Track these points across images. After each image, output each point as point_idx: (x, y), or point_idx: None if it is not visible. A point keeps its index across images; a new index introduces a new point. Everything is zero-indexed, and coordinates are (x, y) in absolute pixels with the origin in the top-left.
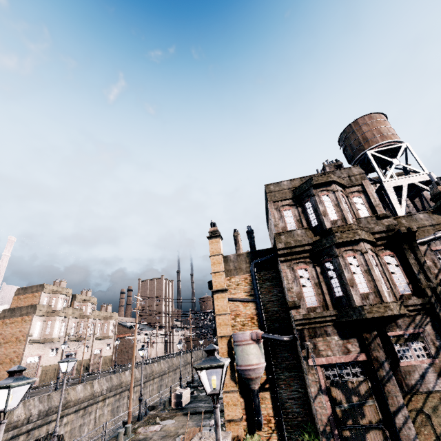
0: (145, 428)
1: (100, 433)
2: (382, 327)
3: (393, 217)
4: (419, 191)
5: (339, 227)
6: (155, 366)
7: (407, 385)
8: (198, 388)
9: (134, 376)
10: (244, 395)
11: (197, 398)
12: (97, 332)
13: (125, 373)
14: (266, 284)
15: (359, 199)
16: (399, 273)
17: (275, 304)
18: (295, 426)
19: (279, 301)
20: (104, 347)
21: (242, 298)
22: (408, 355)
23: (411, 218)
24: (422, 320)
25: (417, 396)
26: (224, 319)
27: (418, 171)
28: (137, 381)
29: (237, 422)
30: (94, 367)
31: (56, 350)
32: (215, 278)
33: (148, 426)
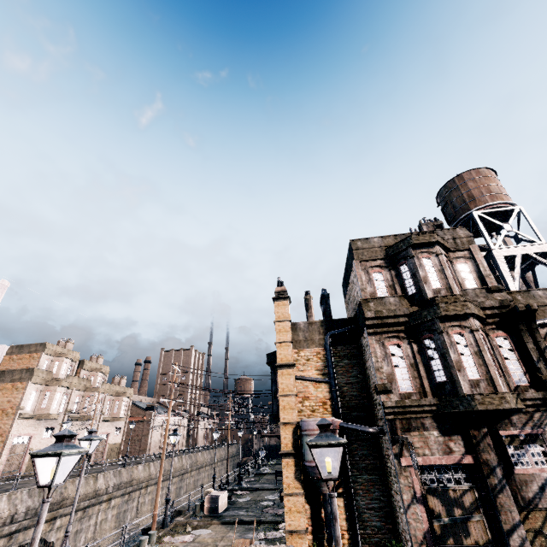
0: (173, 538)
1: (99, 545)
2: (492, 424)
3: (506, 291)
4: (532, 264)
5: (443, 298)
6: (175, 462)
7: (523, 498)
8: (235, 493)
9: (149, 472)
10: (311, 501)
11: (235, 505)
12: (105, 411)
13: (138, 467)
14: (343, 362)
15: (465, 267)
16: (513, 360)
17: (355, 388)
18: (375, 545)
19: (359, 384)
20: (112, 432)
21: (313, 376)
22: (524, 460)
23: (527, 294)
24: (542, 419)
25: (536, 513)
26: (290, 401)
27: (534, 241)
28: (152, 479)
29: (301, 535)
30: (96, 457)
31: (51, 430)
32: (280, 349)
33: (176, 536)
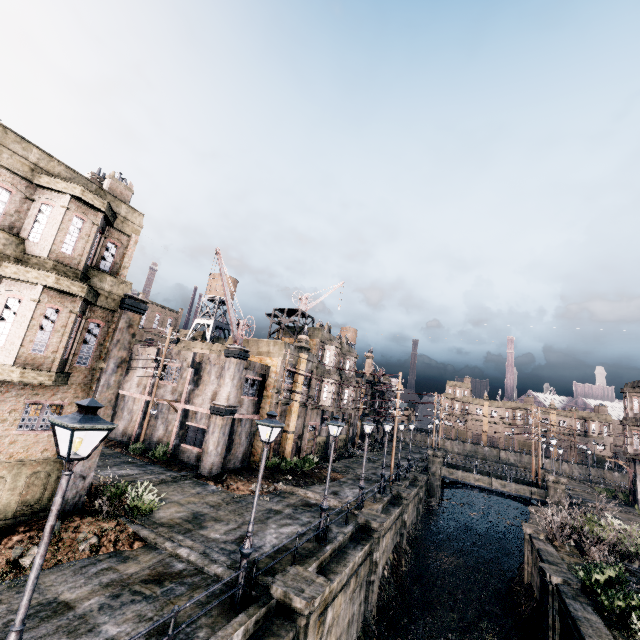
0: None
1: None
2: None
3: None
4: None
5: (624, 417)
6: None
7: None
8: None
9: None
10: None
11: None
12: None
13: None
14: None
15: None
16: None
17: None
18: None
19: None
20: None
21: None
22: None
23: None
24: None
25: None
26: None
27: None
28: None
29: None
30: None
31: None
32: None
33: None
